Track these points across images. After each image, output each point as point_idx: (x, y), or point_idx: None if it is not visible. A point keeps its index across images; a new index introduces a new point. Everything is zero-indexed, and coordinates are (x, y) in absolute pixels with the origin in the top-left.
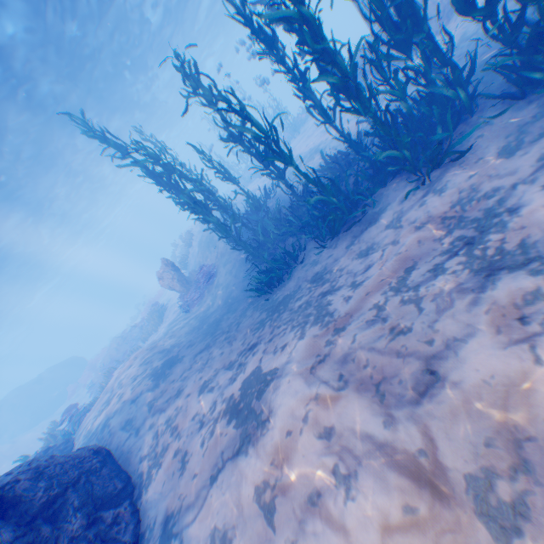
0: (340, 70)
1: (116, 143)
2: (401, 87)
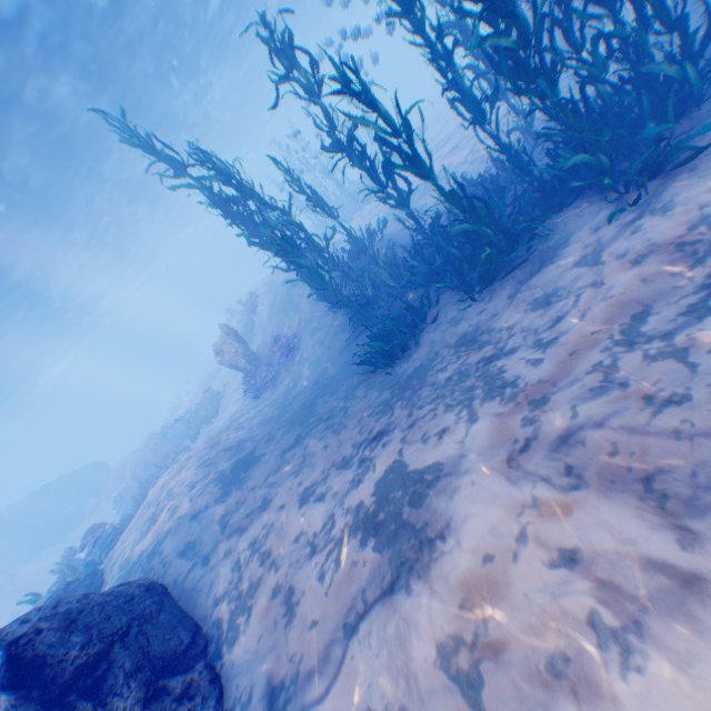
0: (520, 30)
1: (167, 156)
2: (600, 63)
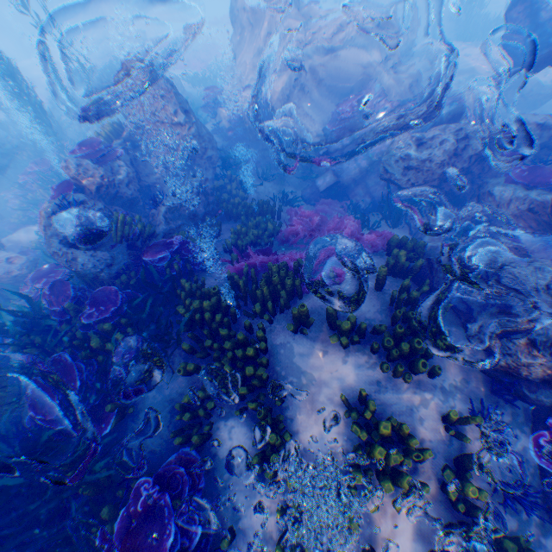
0: None
1: None
2: None
